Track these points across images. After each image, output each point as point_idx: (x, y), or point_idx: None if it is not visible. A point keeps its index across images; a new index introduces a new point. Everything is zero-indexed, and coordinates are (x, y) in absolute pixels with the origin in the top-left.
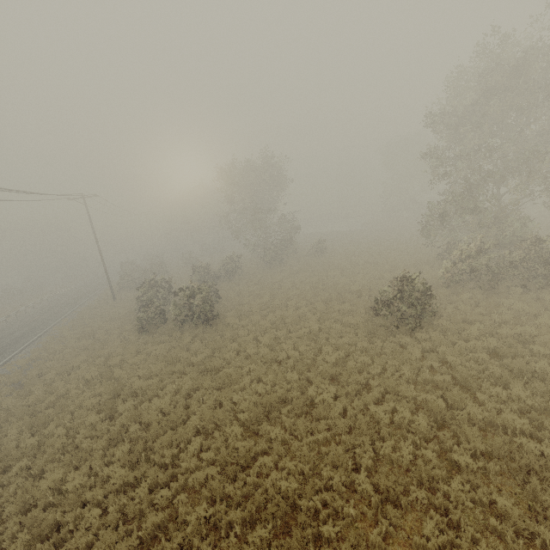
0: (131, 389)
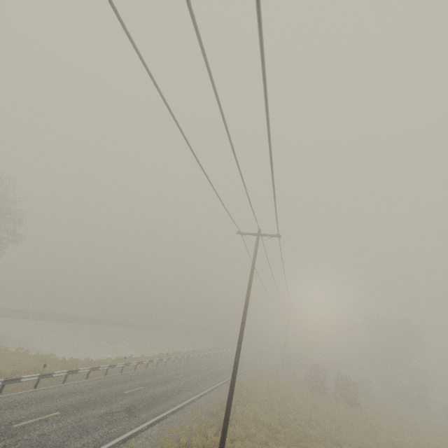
0: (320, 407)
